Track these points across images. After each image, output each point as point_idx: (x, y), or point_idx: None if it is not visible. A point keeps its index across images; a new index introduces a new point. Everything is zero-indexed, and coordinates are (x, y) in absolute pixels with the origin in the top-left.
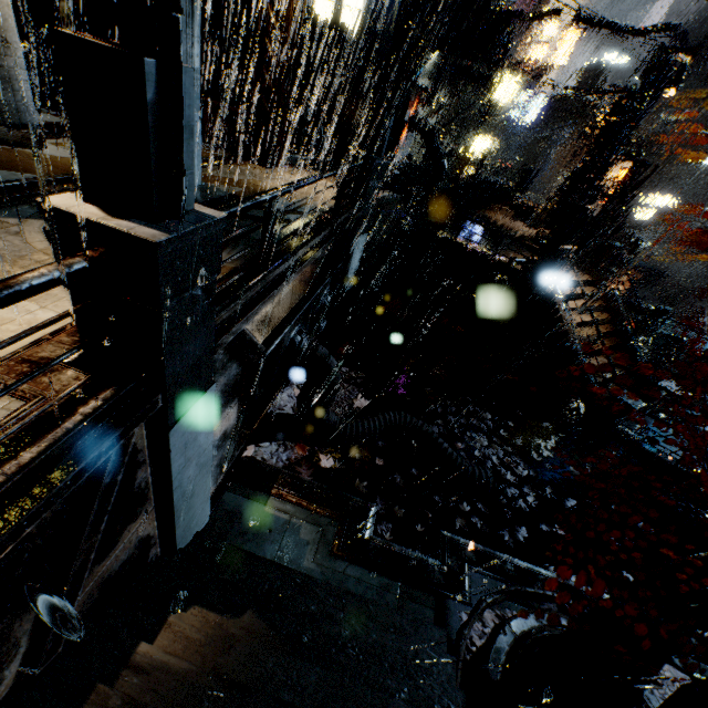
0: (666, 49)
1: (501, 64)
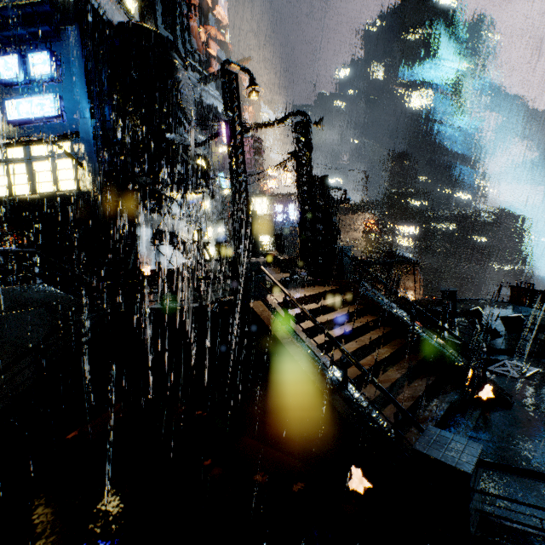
0: (298, 124)
1: (210, 180)
